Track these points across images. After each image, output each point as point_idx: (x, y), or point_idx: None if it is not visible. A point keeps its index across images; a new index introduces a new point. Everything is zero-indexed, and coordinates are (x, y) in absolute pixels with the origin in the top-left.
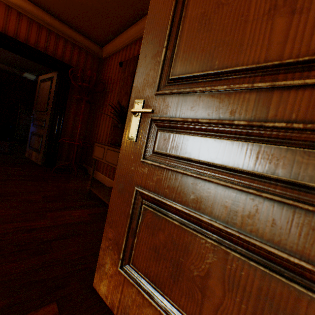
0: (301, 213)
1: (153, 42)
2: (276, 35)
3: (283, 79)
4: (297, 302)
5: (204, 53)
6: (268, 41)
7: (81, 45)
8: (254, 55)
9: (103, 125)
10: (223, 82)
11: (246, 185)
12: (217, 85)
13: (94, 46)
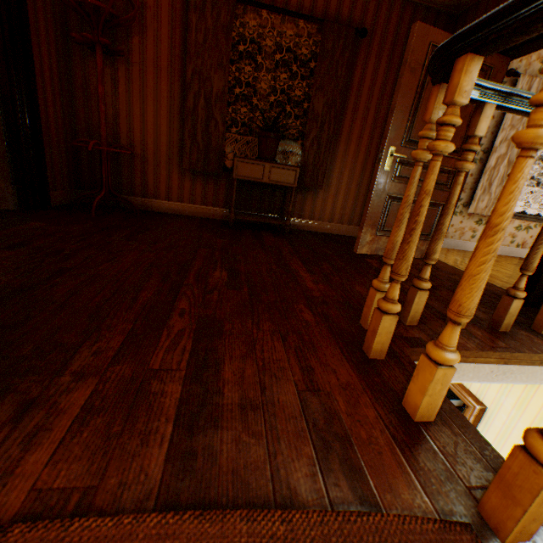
0: (435, 190)
1: (402, 112)
2: None
3: None
4: (431, 211)
5: None
6: None
7: None
8: None
9: (132, 107)
10: None
11: None
12: None
13: None
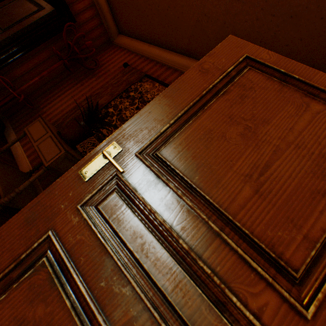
0: None
1: (165, 108)
2: (241, 196)
3: (227, 232)
4: None
5: (193, 160)
6: (235, 196)
7: (101, 12)
8: (222, 198)
9: (65, 98)
10: (192, 197)
11: (155, 304)
12: (187, 195)
13: (114, 25)
